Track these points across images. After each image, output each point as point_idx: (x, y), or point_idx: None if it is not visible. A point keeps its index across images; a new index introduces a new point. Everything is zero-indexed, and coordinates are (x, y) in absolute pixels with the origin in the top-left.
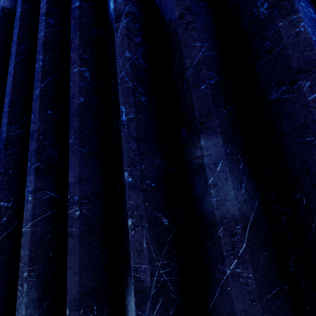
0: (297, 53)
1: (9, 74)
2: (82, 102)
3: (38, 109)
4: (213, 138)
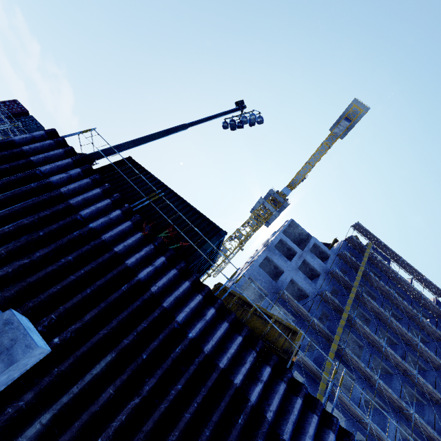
0: None
1: (1, 213)
2: None
3: None
4: None
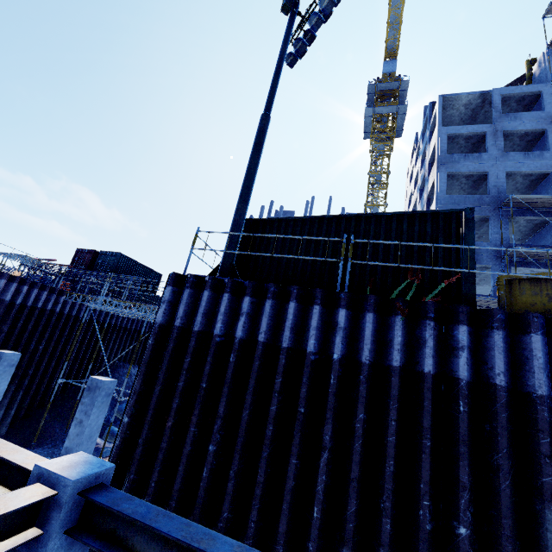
0: (383, 536)
1: (243, 418)
2: (293, 485)
3: (264, 468)
4: (348, 551)
